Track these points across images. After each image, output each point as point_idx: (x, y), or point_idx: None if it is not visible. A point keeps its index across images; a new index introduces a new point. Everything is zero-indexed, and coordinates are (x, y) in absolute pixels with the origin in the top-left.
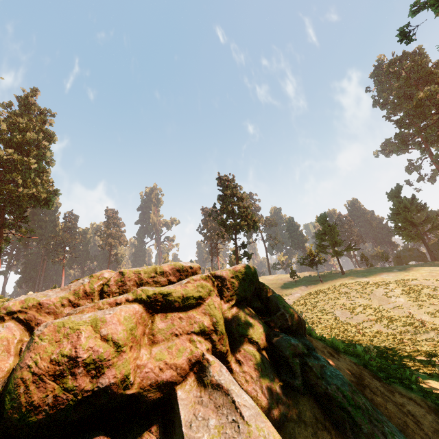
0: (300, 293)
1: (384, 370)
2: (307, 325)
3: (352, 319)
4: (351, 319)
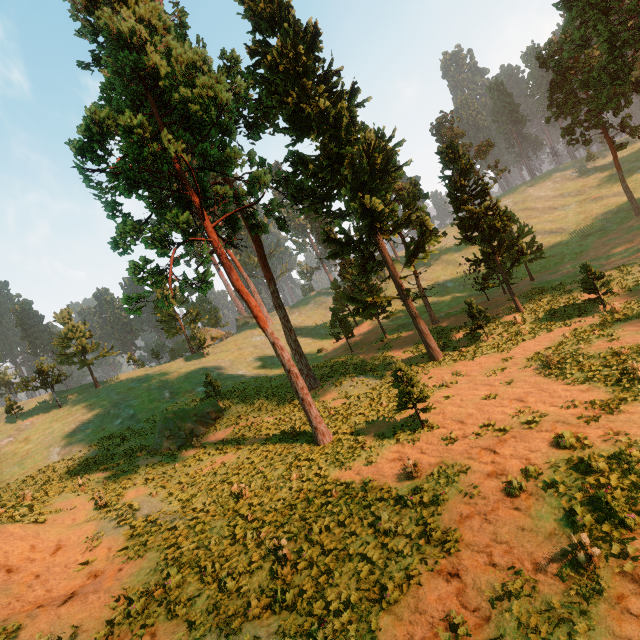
0: (14, 436)
1: (5, 515)
2: (2, 485)
3: (70, 453)
4: (69, 453)
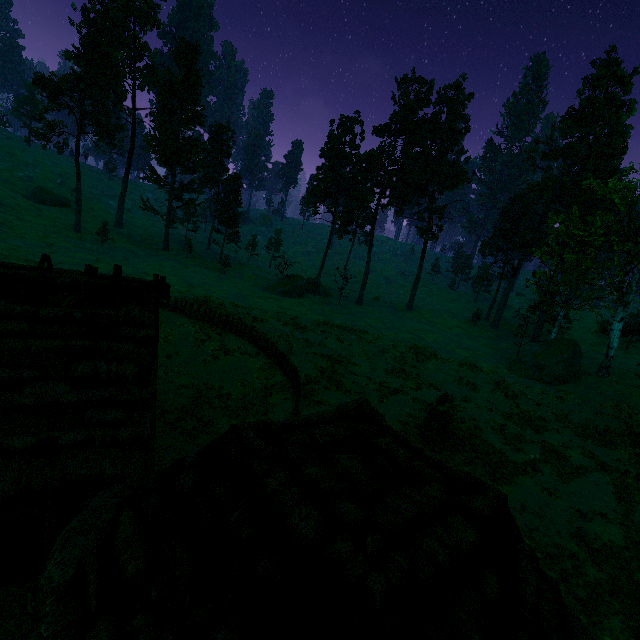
0: None
1: None
2: None
3: None
4: None
